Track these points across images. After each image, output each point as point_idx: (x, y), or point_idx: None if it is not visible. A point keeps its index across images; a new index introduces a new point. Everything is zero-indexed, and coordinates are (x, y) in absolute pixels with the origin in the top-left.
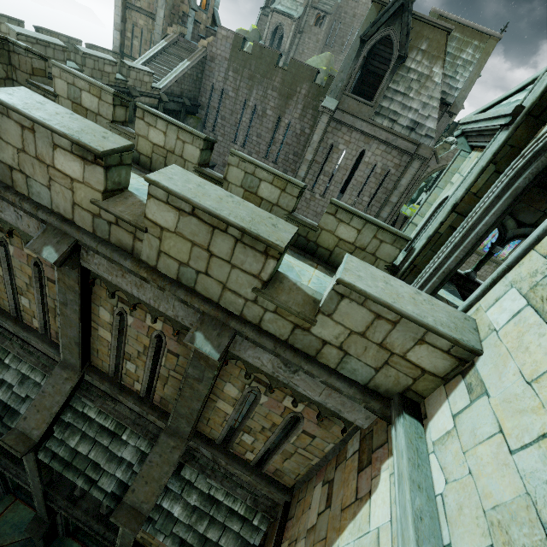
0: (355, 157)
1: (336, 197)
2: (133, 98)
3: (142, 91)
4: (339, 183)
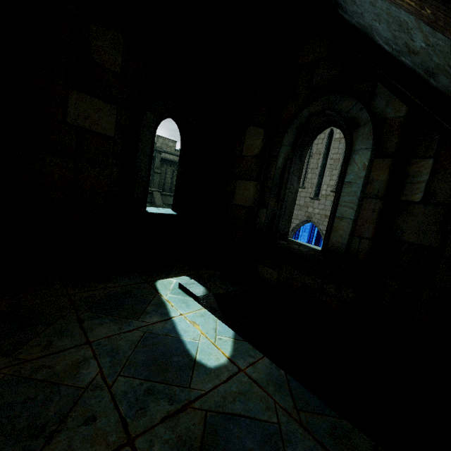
0: (325, 139)
1: (316, 184)
2: (160, 154)
3: (167, 151)
4: (316, 168)
